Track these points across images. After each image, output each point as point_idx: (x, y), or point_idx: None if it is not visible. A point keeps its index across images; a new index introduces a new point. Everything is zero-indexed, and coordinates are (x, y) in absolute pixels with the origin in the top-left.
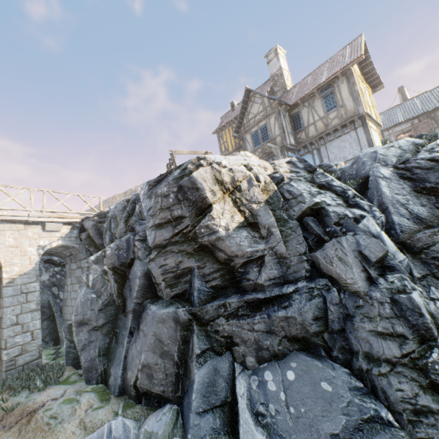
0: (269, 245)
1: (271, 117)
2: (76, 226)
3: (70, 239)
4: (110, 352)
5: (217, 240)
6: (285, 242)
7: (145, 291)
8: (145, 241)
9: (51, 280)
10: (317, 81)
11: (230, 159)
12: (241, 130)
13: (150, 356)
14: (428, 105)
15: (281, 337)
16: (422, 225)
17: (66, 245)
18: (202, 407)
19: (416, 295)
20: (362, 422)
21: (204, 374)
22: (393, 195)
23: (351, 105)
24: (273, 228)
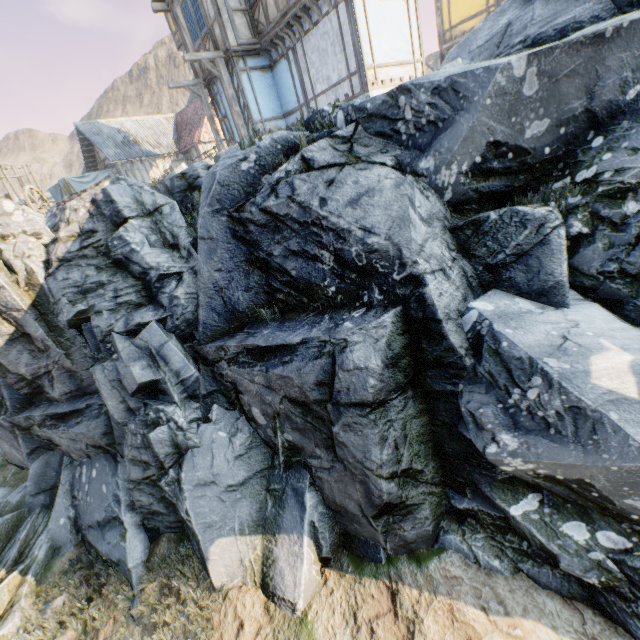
0: (53, 360)
1: None
2: None
3: None
4: None
5: None
6: (69, 355)
7: None
8: None
9: None
10: None
11: None
12: None
13: (4, 447)
14: None
15: (86, 444)
16: (235, 323)
17: None
18: (35, 491)
19: (160, 431)
20: (112, 518)
21: (37, 467)
22: (212, 274)
23: None
24: (47, 342)
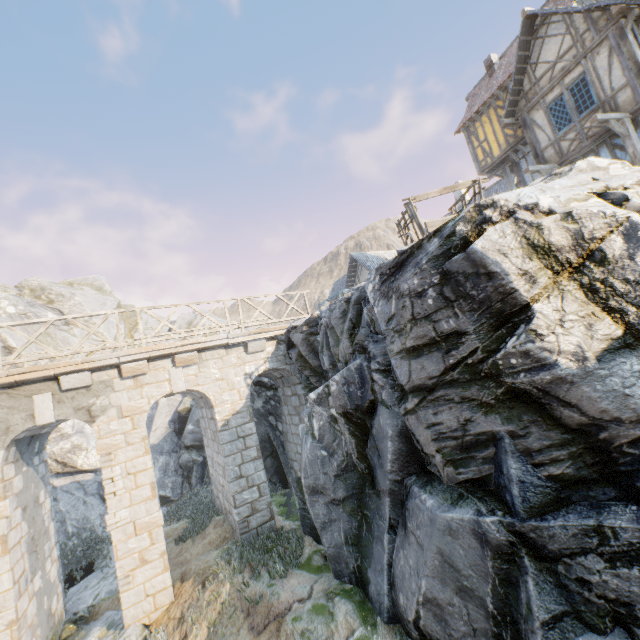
0: None
1: (597, 53)
2: (281, 339)
3: (277, 359)
4: (362, 544)
5: (554, 382)
6: None
7: (404, 461)
8: (390, 373)
9: (265, 407)
10: None
11: (555, 188)
12: (520, 107)
13: (436, 587)
14: None
15: None
16: None
17: (275, 368)
18: None
19: None
20: None
21: None
22: None
23: None
24: None
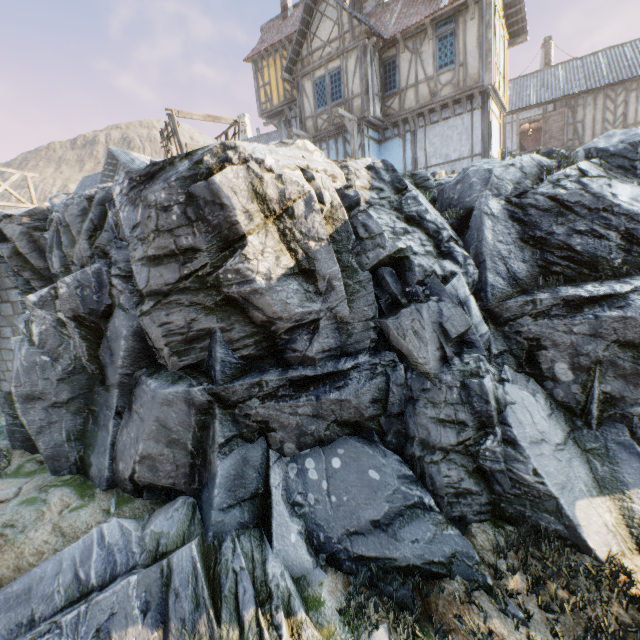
0: (328, 305)
1: (350, 56)
2: None
3: None
4: (87, 437)
5: (252, 293)
6: (349, 302)
7: (137, 357)
8: (131, 280)
9: None
10: (435, 1)
11: (280, 154)
12: (297, 69)
13: (152, 446)
14: (573, 84)
15: (330, 421)
16: (517, 288)
17: None
18: (227, 503)
19: (488, 380)
20: (405, 509)
21: (229, 466)
22: (495, 244)
23: (476, 66)
24: (336, 281)
